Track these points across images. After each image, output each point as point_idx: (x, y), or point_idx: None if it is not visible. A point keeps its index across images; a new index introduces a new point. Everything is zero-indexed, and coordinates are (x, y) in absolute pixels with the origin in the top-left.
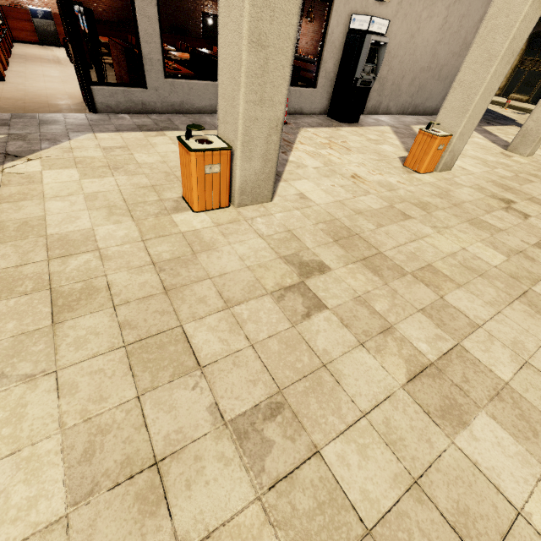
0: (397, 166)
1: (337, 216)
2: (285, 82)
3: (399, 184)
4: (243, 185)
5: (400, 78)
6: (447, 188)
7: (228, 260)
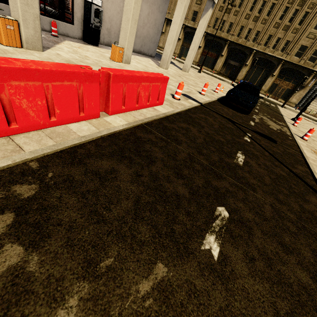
0: (107, 58)
1: (72, 60)
2: (37, 0)
3: (104, 61)
4: (26, 39)
5: (117, 31)
6: (123, 66)
7: (21, 57)
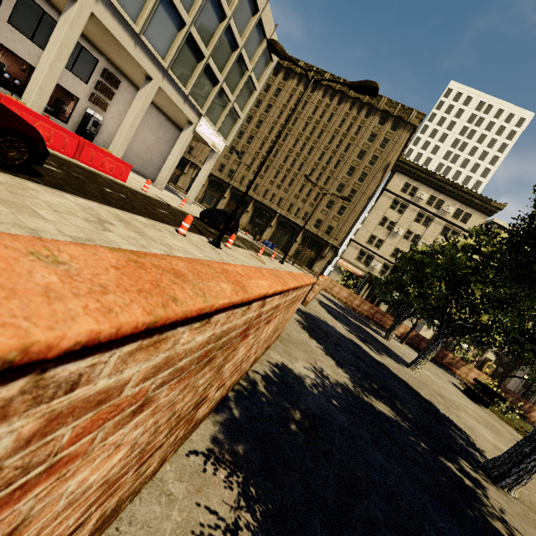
0: None
1: None
2: (47, 100)
3: None
4: None
5: None
6: None
7: None
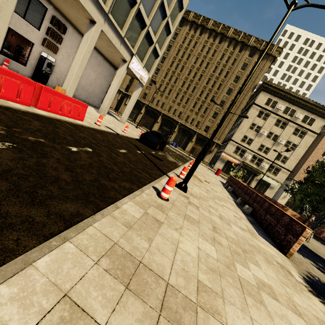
0: None
1: None
2: (1, 43)
3: None
4: None
5: None
6: None
7: None
